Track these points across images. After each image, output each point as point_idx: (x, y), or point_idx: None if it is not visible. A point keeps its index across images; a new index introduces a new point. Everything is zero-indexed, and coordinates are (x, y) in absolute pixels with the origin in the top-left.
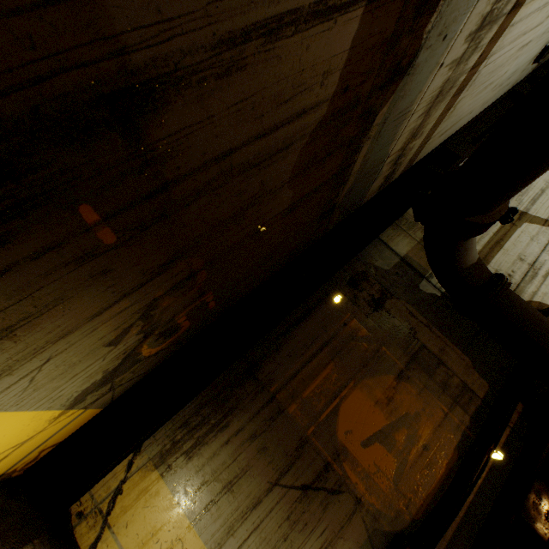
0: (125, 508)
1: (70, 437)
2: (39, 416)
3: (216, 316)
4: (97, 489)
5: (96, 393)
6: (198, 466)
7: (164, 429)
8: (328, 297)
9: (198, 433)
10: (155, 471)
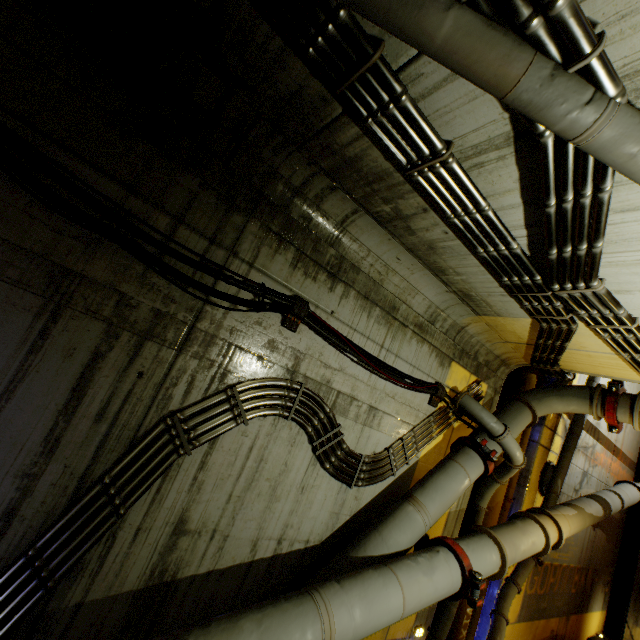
0: (637, 639)
1: (604, 620)
2: (599, 612)
3: (613, 569)
4: (624, 635)
5: (603, 604)
6: None
7: (628, 613)
8: None
9: (639, 612)
10: (636, 627)
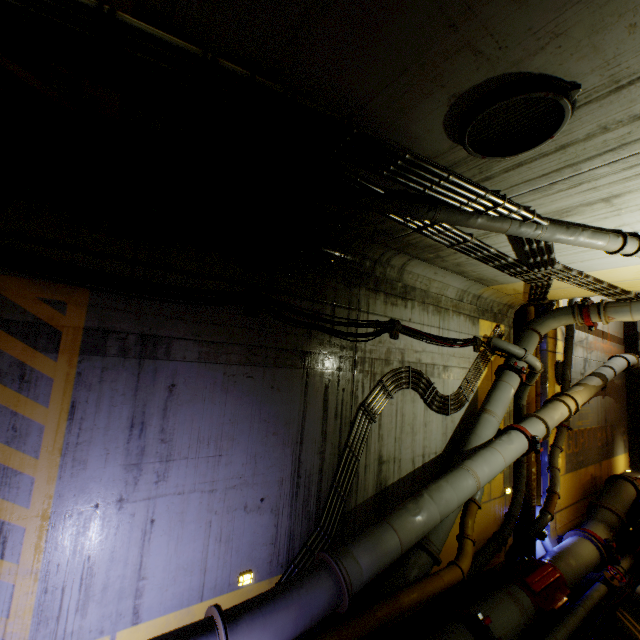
0: None
1: (628, 459)
2: (623, 455)
3: (626, 422)
4: None
5: (625, 449)
6: None
7: None
8: None
9: None
10: None
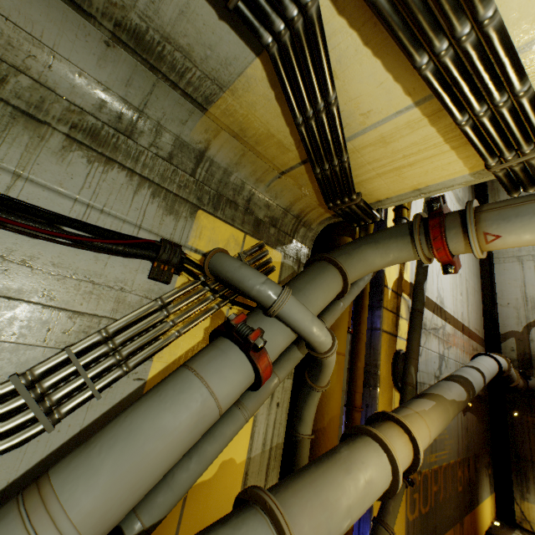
0: (528, 515)
1: (495, 503)
2: (489, 498)
3: (490, 448)
4: (516, 514)
5: (490, 488)
6: (533, 493)
7: (513, 488)
8: (512, 414)
9: (523, 484)
10: (524, 501)
